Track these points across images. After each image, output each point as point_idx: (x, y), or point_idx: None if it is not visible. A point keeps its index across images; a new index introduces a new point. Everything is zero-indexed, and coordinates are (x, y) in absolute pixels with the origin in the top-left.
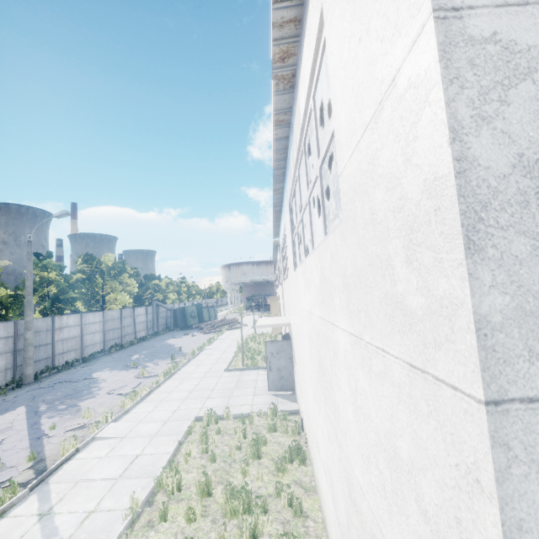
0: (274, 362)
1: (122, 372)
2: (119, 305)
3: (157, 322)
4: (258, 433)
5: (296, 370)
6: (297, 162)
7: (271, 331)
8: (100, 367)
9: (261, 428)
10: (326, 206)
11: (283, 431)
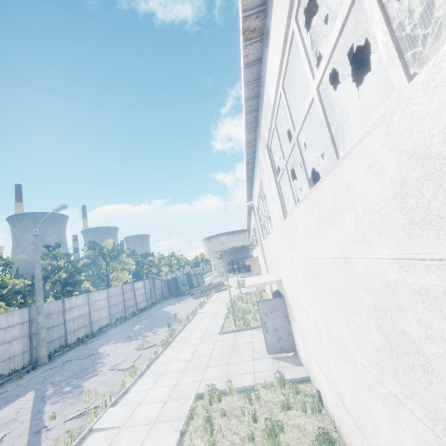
0: (269, 322)
1: (124, 344)
2: (121, 282)
3: (154, 292)
4: (270, 412)
5: (299, 331)
6: (280, 72)
7: (254, 289)
8: (106, 341)
9: (271, 404)
10: (396, 28)
11: (299, 409)
